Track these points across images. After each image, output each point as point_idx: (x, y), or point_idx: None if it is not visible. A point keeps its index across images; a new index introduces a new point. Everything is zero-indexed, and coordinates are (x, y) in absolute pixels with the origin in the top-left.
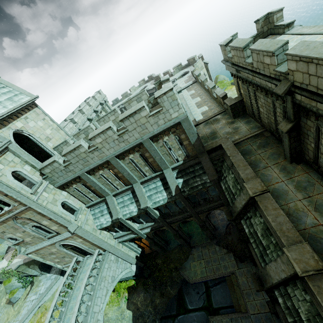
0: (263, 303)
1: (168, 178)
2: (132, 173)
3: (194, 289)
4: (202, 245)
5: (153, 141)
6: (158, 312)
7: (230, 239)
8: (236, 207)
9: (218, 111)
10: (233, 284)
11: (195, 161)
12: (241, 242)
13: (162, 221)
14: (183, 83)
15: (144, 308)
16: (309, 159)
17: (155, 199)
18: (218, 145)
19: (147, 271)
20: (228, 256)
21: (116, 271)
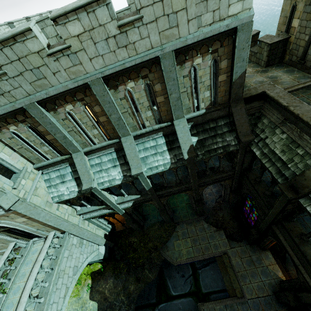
0: (261, 286)
1: (180, 134)
2: (124, 119)
3: (178, 272)
4: (188, 221)
5: (176, 62)
6: (132, 301)
7: (221, 216)
8: (310, 180)
9: None
10: (225, 266)
11: (219, 113)
12: (234, 219)
13: (152, 194)
14: None
15: (114, 297)
16: None
17: (151, 163)
18: (260, 93)
19: (119, 252)
20: (219, 234)
21: (79, 258)
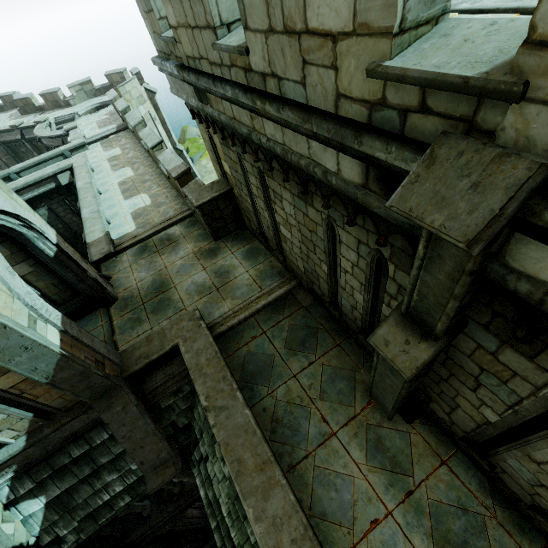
0: None
1: None
2: None
3: None
4: None
5: None
6: None
7: None
8: None
9: (176, 211)
10: None
11: (89, 417)
12: None
13: None
14: (93, 127)
15: None
16: (448, 421)
17: None
18: (170, 349)
19: None
20: None
21: None
